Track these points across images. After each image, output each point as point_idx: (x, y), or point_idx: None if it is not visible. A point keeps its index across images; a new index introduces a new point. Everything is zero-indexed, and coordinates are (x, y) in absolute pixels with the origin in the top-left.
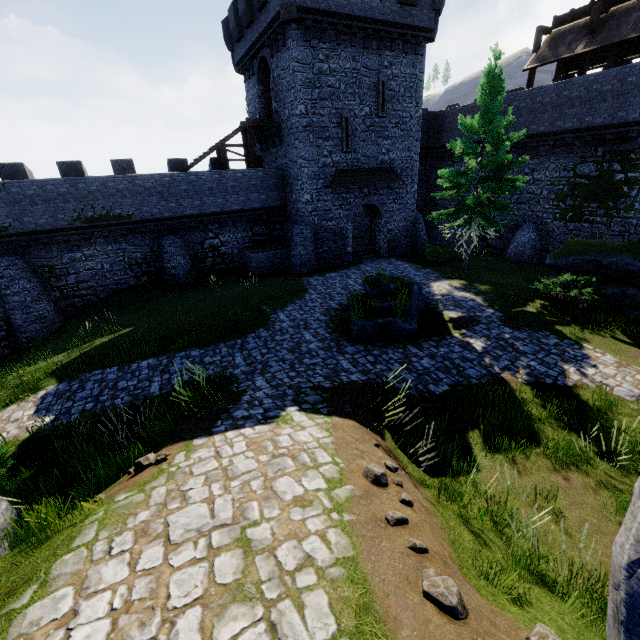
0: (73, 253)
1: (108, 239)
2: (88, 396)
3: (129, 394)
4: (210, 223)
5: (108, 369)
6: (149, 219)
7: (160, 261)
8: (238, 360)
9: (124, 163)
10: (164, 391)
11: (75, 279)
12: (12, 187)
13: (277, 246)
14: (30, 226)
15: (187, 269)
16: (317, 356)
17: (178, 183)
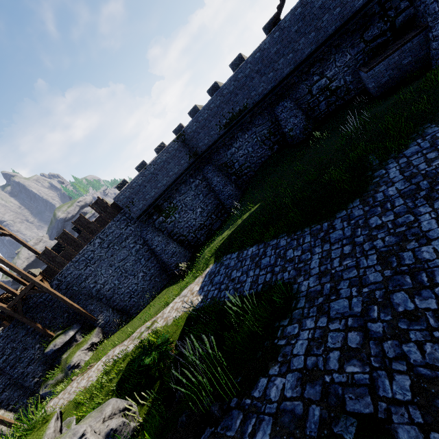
0: (230, 150)
1: (242, 131)
2: (218, 282)
3: (233, 287)
4: (310, 67)
5: (233, 254)
6: (259, 100)
7: (280, 128)
8: (313, 261)
9: (237, 61)
10: (251, 291)
11: (238, 165)
12: (189, 128)
13: (404, 38)
14: (205, 145)
15: (301, 126)
16: (427, 288)
17: (267, 51)
